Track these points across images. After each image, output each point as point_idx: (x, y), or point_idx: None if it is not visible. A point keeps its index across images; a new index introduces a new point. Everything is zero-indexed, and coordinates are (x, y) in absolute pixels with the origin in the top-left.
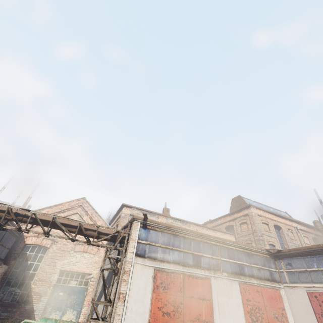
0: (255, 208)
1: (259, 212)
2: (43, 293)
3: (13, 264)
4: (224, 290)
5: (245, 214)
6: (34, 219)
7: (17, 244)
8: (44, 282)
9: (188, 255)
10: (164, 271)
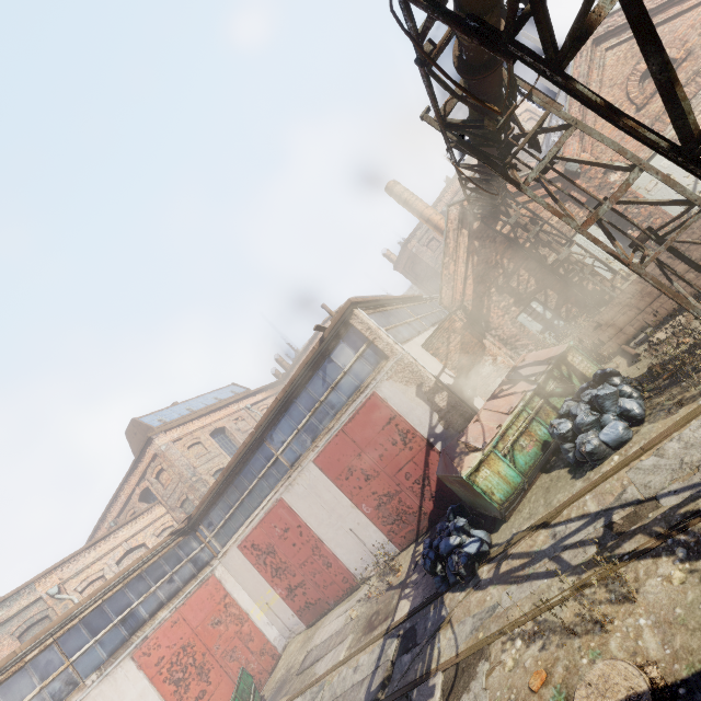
0: (164, 434)
1: (175, 434)
2: None
3: None
4: None
5: (153, 457)
6: None
7: None
8: None
9: None
10: None
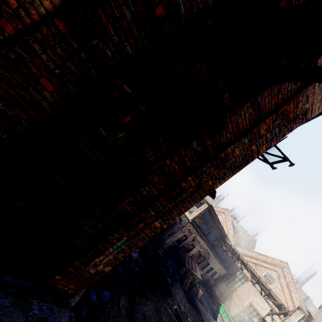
0: None
1: None
2: (237, 305)
3: (229, 273)
4: None
5: None
6: (238, 257)
7: (234, 263)
8: (239, 299)
9: None
10: None
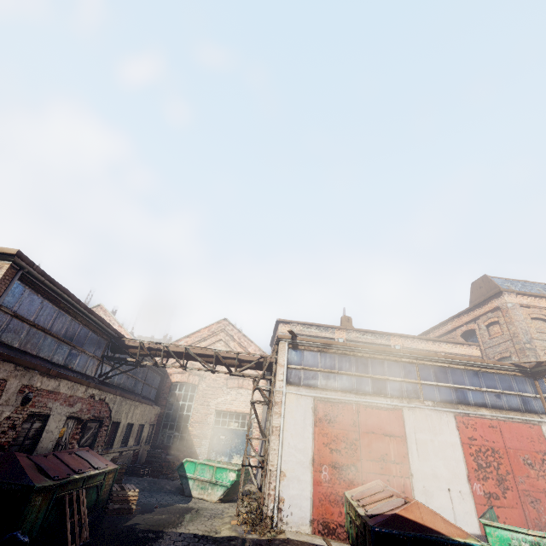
0: (514, 295)
1: (524, 301)
2: (203, 436)
3: (164, 405)
4: (426, 425)
5: (493, 308)
6: (167, 352)
7: (163, 383)
8: (201, 424)
9: (364, 379)
10: (328, 401)
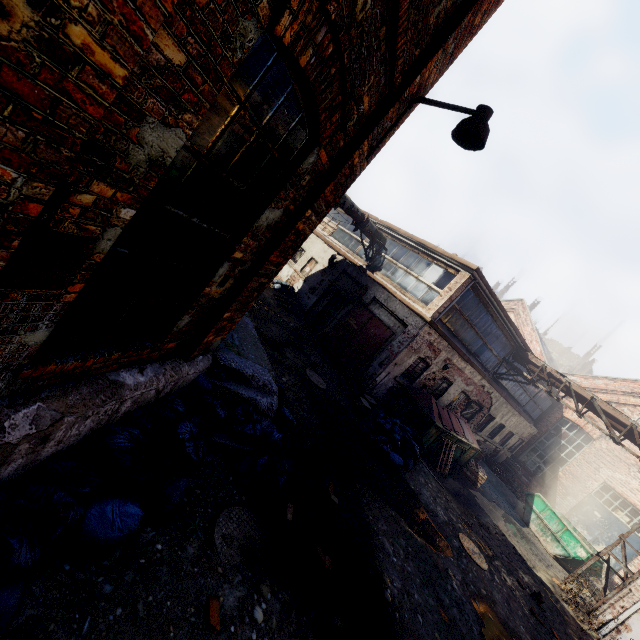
0: None
1: None
2: (571, 492)
3: (543, 431)
4: None
5: None
6: (567, 388)
7: (552, 410)
8: (575, 479)
9: None
10: None
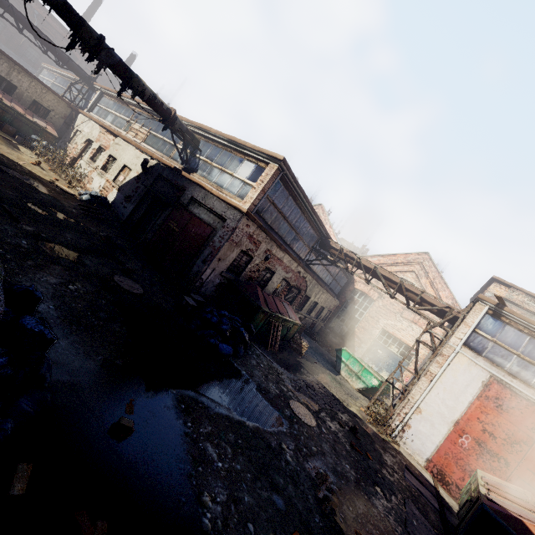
0: None
1: None
2: (364, 341)
3: (343, 302)
4: None
5: None
6: (358, 263)
7: (348, 285)
8: (365, 331)
9: None
10: (509, 389)
